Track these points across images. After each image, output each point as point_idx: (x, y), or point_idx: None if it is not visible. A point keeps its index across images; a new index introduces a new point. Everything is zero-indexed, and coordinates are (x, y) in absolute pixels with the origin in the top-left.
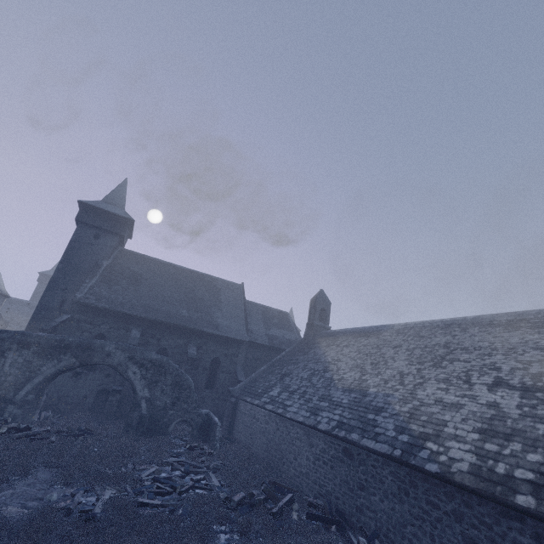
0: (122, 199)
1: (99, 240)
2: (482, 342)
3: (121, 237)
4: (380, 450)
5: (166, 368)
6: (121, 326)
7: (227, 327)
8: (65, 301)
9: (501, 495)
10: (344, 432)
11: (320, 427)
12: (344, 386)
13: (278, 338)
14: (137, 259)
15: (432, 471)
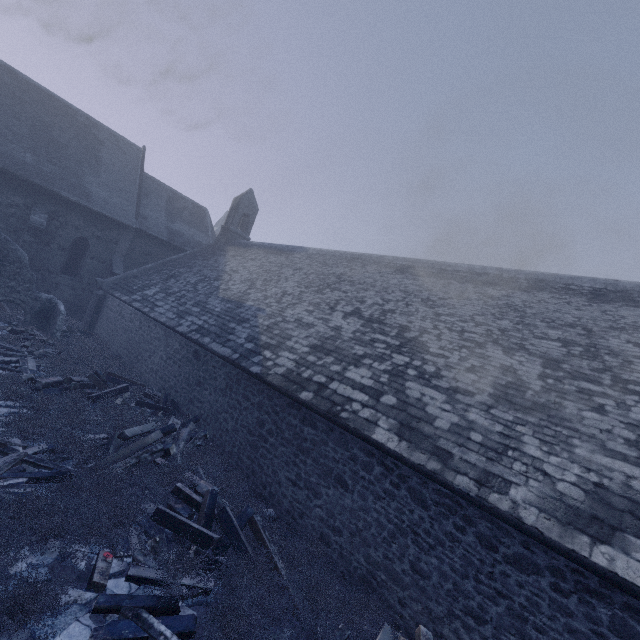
0: None
1: None
2: (369, 278)
3: None
4: (221, 353)
5: None
6: None
7: (104, 201)
8: None
9: (292, 391)
10: (199, 335)
11: (178, 329)
12: (226, 296)
13: (183, 236)
14: None
15: (254, 372)
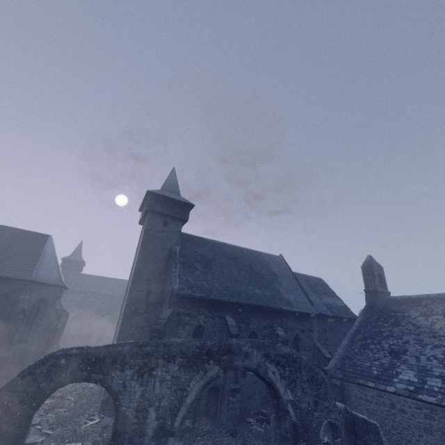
0: (176, 186)
1: (168, 227)
2: None
3: (183, 222)
4: None
5: (298, 362)
6: (214, 314)
7: (295, 302)
8: (150, 292)
9: None
10: None
11: None
12: None
13: (333, 306)
14: (197, 242)
15: None
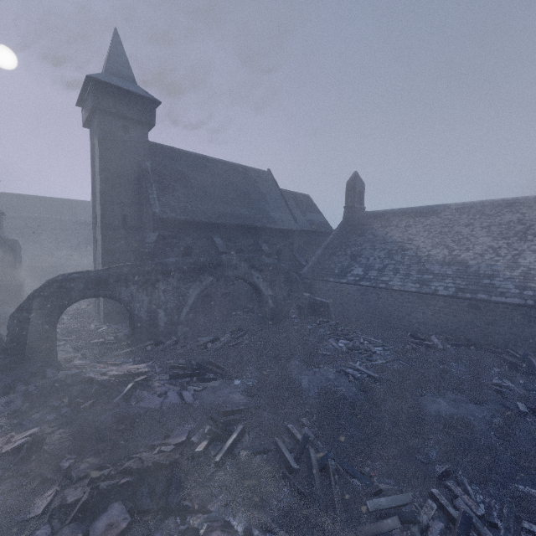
0: (127, 66)
1: (129, 135)
2: None
3: (148, 127)
4: (514, 303)
5: (278, 269)
6: (201, 236)
7: (280, 220)
8: (126, 216)
9: None
10: (469, 294)
11: (440, 293)
12: (438, 261)
13: (315, 222)
14: (170, 155)
15: None
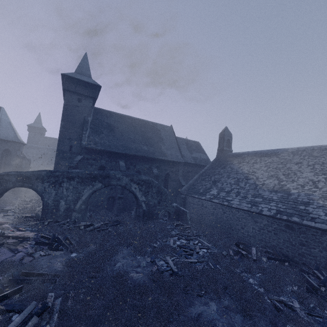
0: (88, 70)
1: (81, 103)
2: None
3: (94, 99)
4: (321, 228)
5: (151, 184)
6: (112, 160)
7: (170, 155)
8: (72, 146)
9: None
10: (285, 216)
11: (264, 213)
12: (269, 188)
13: (198, 159)
14: (106, 114)
15: None
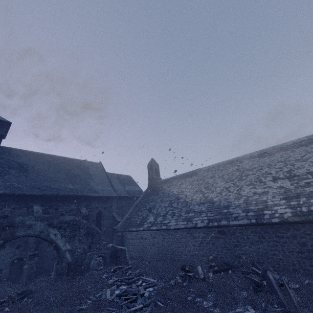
0: None
1: None
2: (253, 165)
3: None
4: (244, 223)
5: (78, 224)
6: (22, 206)
7: (101, 190)
8: None
9: None
10: (216, 222)
11: (199, 225)
12: (197, 202)
13: (131, 191)
14: (17, 153)
15: (277, 221)
